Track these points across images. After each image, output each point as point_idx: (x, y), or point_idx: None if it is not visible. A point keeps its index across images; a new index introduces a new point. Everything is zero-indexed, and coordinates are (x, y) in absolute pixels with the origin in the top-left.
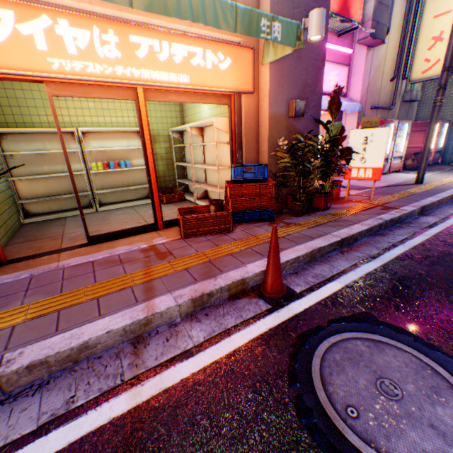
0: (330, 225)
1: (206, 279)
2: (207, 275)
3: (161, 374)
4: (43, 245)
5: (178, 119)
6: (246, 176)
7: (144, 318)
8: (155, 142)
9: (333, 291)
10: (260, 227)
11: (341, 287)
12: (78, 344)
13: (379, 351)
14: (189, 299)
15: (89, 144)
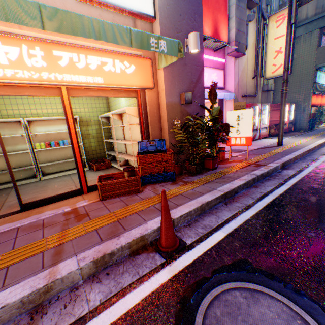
0: (217, 181)
1: (111, 238)
2: (113, 234)
3: None
4: None
5: (105, 109)
6: (150, 148)
7: (44, 286)
8: (88, 125)
9: (217, 240)
10: (164, 186)
11: (224, 235)
12: None
13: (255, 301)
14: (91, 261)
15: (34, 129)
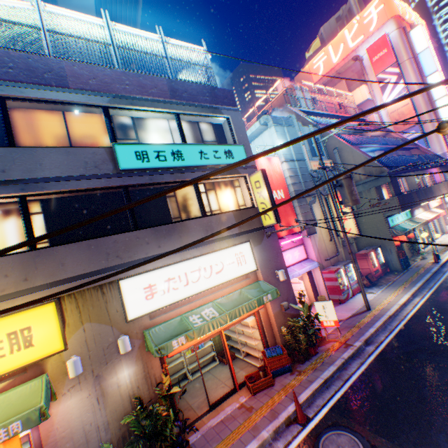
0: (319, 368)
1: (274, 419)
2: (274, 417)
3: None
4: (187, 415)
5: None
6: (273, 354)
7: (261, 442)
8: None
9: (324, 412)
10: (286, 377)
11: (327, 409)
12: None
13: (339, 436)
14: (272, 430)
15: None
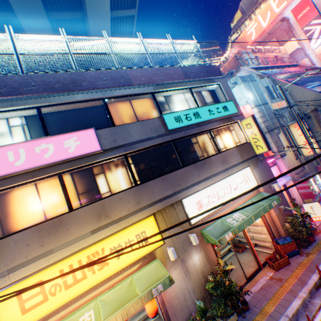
0: None
1: (304, 284)
2: (303, 283)
3: (319, 311)
4: None
5: None
6: (285, 242)
7: (302, 299)
8: None
9: None
10: (297, 258)
11: None
12: (295, 308)
13: None
14: (307, 292)
15: None
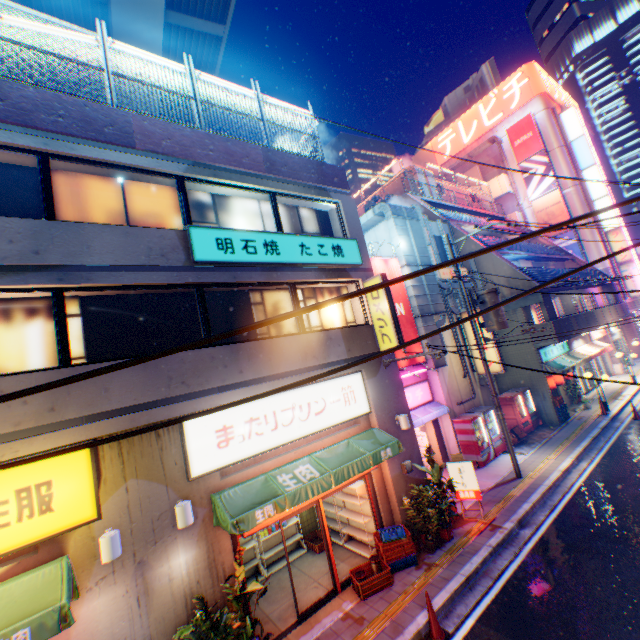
0: (457, 560)
1: (398, 635)
2: (397, 631)
3: None
4: (264, 630)
5: None
6: (392, 537)
7: None
8: None
9: (469, 625)
10: (410, 573)
11: (473, 621)
12: None
13: None
14: None
15: None
